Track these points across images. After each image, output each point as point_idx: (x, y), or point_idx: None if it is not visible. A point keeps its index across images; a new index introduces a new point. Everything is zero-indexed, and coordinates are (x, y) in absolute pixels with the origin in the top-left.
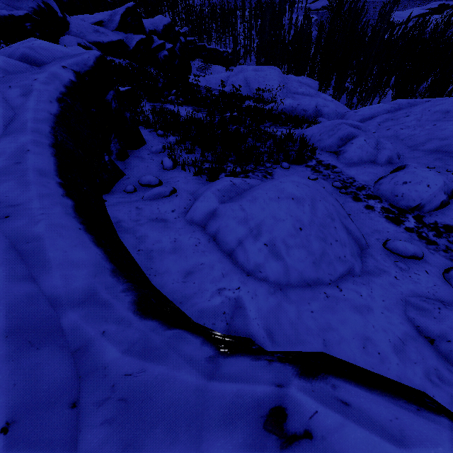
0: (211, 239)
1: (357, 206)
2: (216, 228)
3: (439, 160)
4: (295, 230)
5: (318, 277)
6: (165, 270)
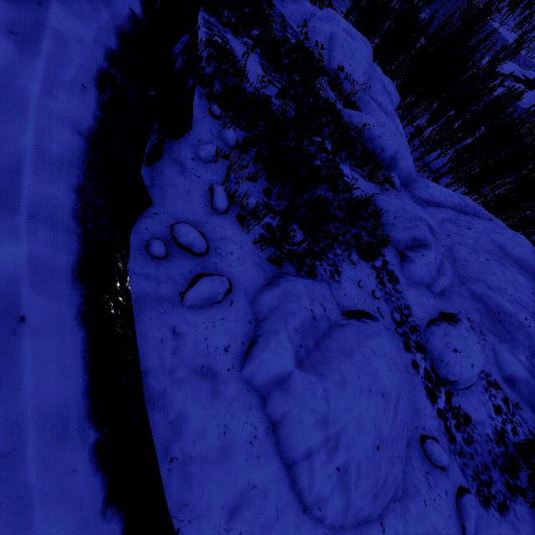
0: (271, 428)
1: (406, 359)
2: (283, 414)
3: (478, 312)
4: (373, 450)
5: (371, 514)
6: (206, 507)
